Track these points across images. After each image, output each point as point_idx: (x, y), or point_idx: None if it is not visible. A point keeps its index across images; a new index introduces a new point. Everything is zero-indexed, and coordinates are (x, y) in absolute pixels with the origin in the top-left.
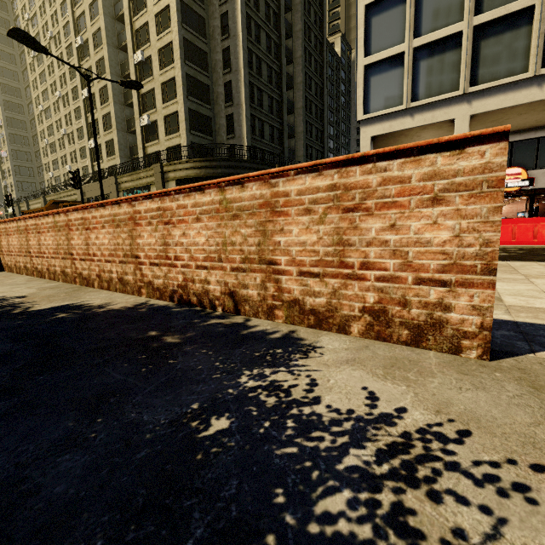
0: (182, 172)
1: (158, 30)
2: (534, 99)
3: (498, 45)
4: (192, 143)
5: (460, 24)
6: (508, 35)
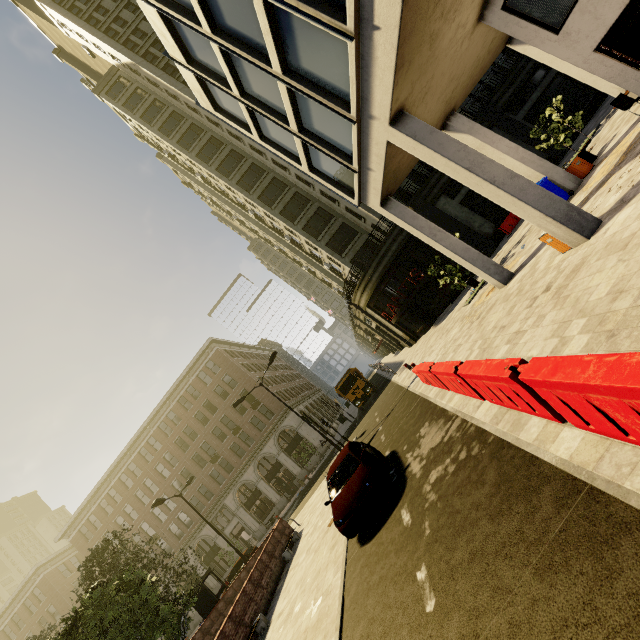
0: (362, 300)
1: (274, 220)
2: (393, 44)
3: (308, 50)
4: (351, 261)
5: (279, 85)
6: (298, 33)
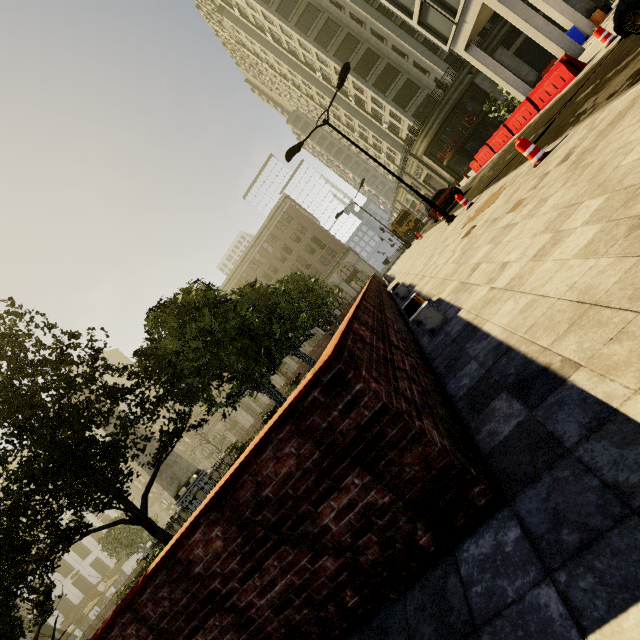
0: (421, 148)
1: None
2: None
3: None
4: (413, 115)
5: None
6: None
